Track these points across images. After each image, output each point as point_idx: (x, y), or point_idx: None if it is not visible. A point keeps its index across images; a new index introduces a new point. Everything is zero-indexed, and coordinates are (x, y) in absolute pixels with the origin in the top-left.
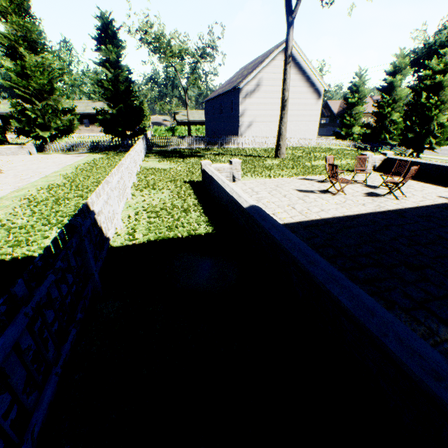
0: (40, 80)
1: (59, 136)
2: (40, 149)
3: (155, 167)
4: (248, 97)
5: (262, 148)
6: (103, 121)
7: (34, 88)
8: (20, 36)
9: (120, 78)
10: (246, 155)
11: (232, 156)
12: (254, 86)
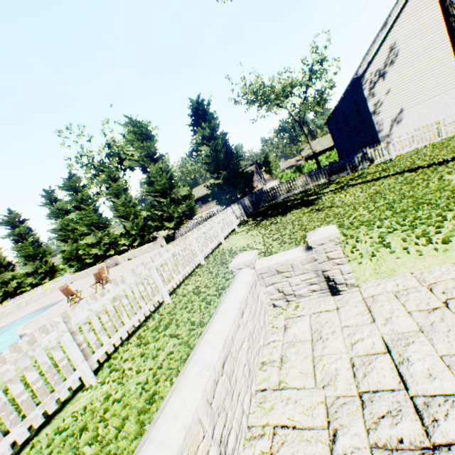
0: (161, 182)
1: (183, 222)
2: (173, 238)
3: (231, 248)
4: (379, 81)
5: (435, 144)
6: (212, 194)
7: (160, 189)
8: (144, 155)
9: (216, 147)
10: (395, 172)
11: (365, 184)
12: (384, 60)
